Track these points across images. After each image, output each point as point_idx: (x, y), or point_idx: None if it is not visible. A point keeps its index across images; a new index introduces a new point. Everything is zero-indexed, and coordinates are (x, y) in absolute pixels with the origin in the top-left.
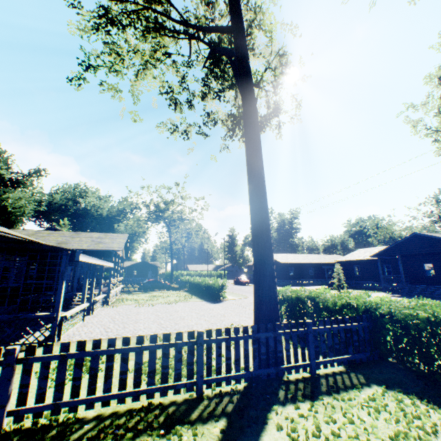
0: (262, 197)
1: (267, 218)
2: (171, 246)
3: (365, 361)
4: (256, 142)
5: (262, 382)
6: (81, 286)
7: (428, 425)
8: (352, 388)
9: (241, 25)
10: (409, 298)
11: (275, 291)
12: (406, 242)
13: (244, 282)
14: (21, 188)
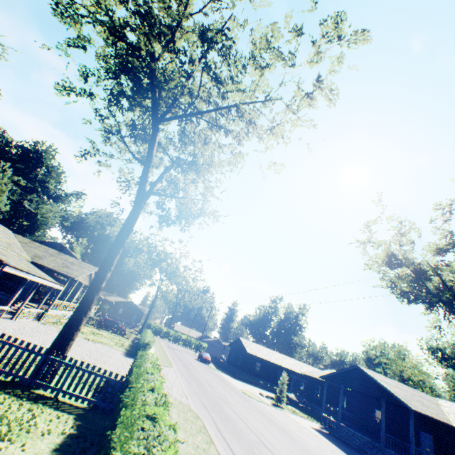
0: (106, 267)
1: (100, 282)
2: (156, 295)
3: (107, 411)
4: (124, 233)
5: (17, 384)
6: (39, 299)
7: (43, 426)
8: (57, 409)
9: (148, 165)
10: (324, 436)
11: (74, 331)
12: (351, 373)
13: (205, 360)
14: (59, 203)
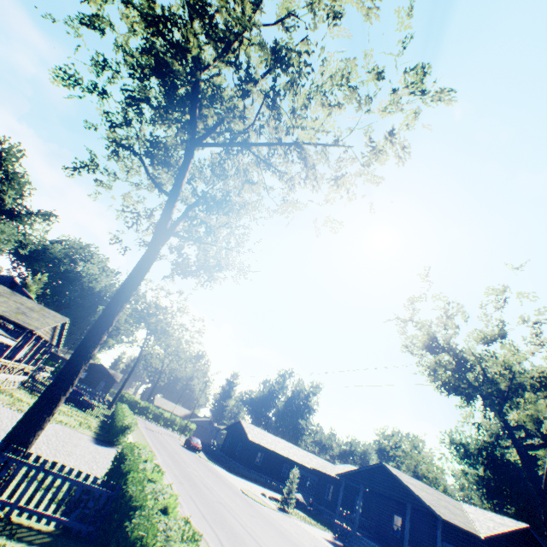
0: (103, 327)
1: (92, 347)
2: (137, 359)
3: (84, 536)
4: (132, 282)
5: None
6: None
7: None
8: (11, 537)
9: (174, 197)
10: None
11: (46, 416)
12: (374, 471)
13: (195, 447)
14: (17, 222)
